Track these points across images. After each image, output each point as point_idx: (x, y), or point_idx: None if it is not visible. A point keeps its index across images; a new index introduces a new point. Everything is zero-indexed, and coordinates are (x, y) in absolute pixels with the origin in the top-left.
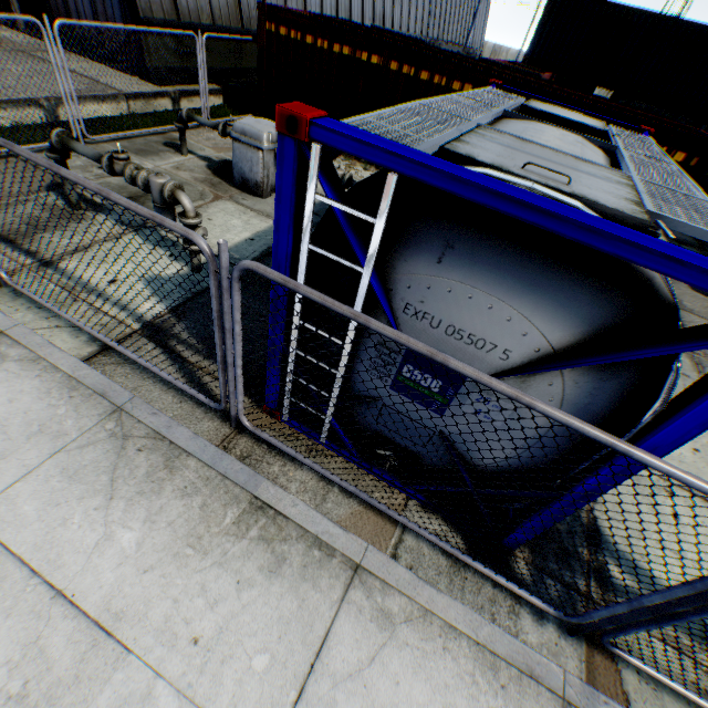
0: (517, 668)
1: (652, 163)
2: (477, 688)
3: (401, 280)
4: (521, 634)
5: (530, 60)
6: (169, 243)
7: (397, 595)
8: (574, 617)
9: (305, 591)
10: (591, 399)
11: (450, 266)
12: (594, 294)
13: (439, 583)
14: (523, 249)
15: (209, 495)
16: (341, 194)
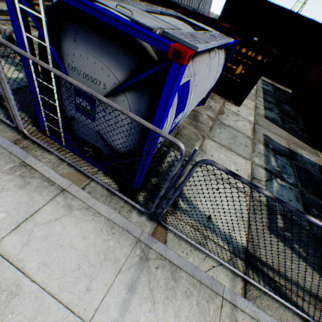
0: (122, 228)
1: (211, 37)
2: (101, 233)
3: (65, 52)
4: (129, 218)
5: (221, 18)
6: (19, 65)
7: (78, 201)
8: (149, 211)
9: (35, 195)
10: (139, 108)
11: (79, 43)
12: (127, 55)
13: (100, 199)
14: (101, 34)
15: (1, 158)
16: (32, 6)
